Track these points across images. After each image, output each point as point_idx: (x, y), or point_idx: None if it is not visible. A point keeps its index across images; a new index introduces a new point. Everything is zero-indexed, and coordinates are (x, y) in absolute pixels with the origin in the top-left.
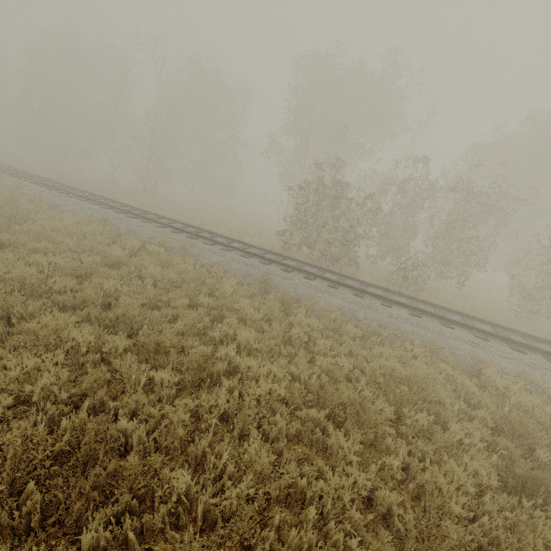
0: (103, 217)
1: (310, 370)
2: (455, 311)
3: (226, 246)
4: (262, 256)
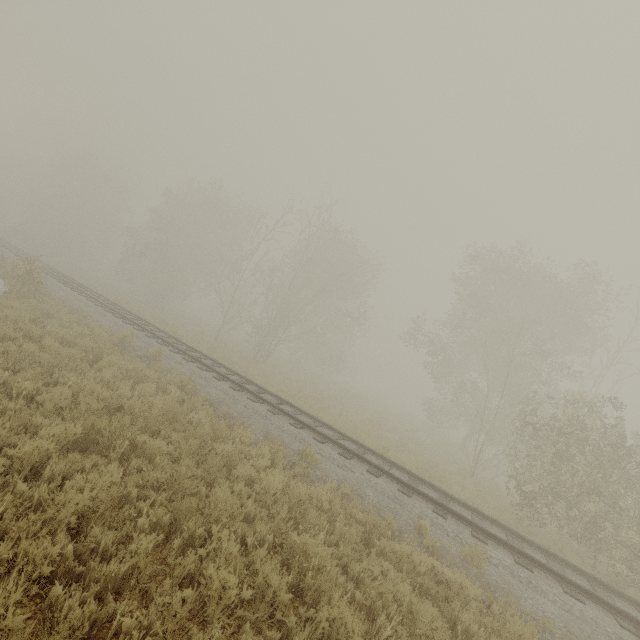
0: (306, 451)
1: None
2: None
3: (513, 550)
4: (607, 601)
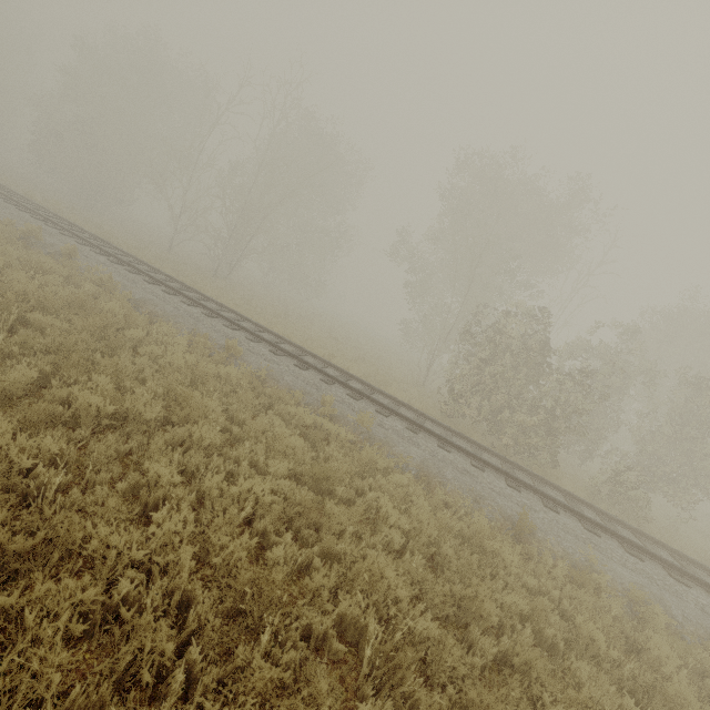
0: (228, 343)
1: None
2: None
3: (409, 422)
4: (469, 451)
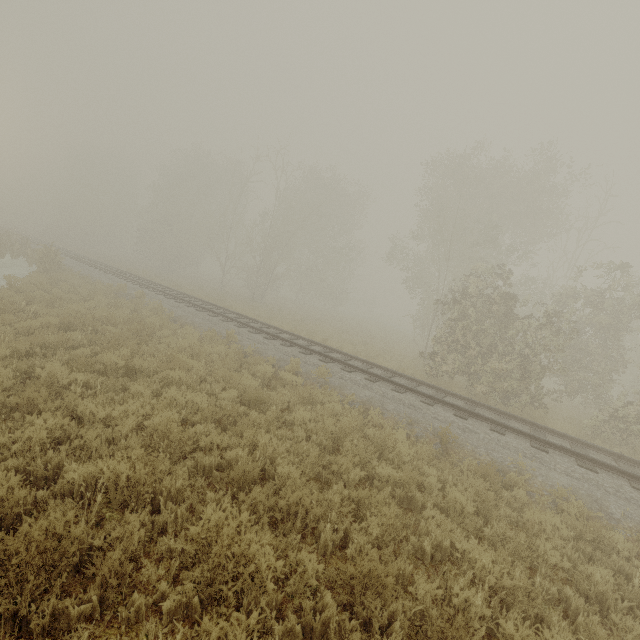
0: (227, 333)
1: None
2: None
3: (370, 375)
4: (420, 391)
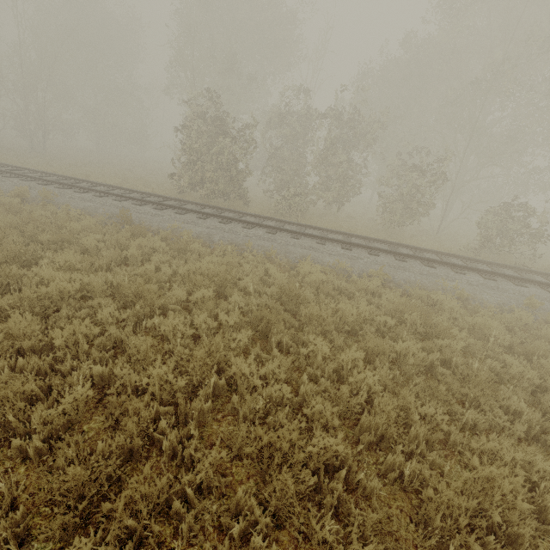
0: None
1: (121, 276)
2: (314, 226)
3: (100, 193)
4: (135, 198)
